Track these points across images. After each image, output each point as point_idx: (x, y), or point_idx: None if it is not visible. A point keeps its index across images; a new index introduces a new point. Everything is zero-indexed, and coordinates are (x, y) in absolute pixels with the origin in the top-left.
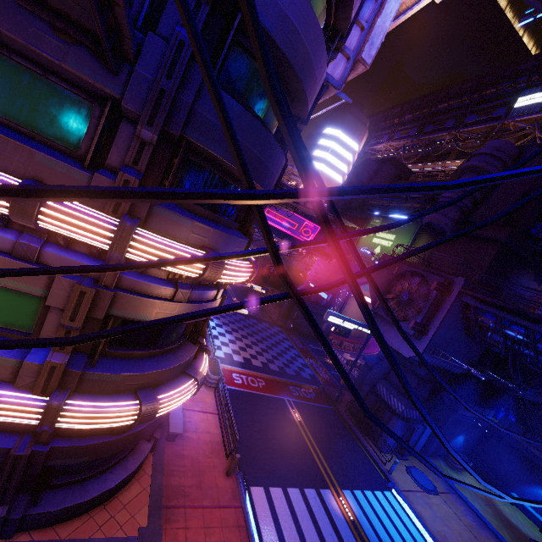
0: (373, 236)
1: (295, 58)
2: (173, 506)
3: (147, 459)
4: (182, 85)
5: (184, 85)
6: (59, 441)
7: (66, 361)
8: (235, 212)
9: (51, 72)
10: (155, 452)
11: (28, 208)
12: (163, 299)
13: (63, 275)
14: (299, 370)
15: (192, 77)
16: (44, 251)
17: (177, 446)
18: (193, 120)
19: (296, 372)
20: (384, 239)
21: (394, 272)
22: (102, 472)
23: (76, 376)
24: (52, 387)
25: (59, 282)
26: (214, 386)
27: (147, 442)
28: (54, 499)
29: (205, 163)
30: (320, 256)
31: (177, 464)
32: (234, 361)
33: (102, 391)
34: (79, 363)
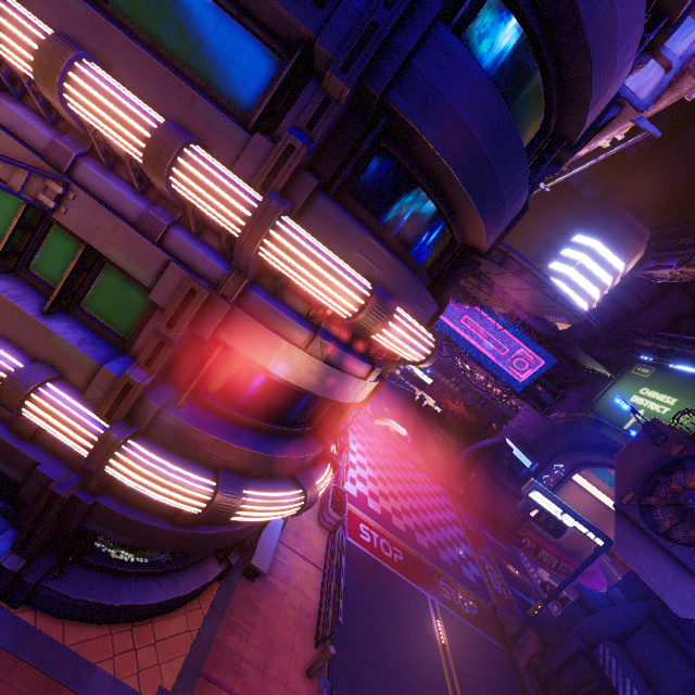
0: (633, 392)
1: (589, 14)
2: (216, 679)
3: (210, 588)
4: (404, 23)
5: (406, 25)
6: (108, 499)
7: (146, 383)
8: (429, 258)
9: (247, 13)
10: (223, 584)
11: (163, 153)
12: (293, 343)
13: (180, 265)
14: (460, 562)
15: (421, 13)
16: (171, 232)
17: (254, 590)
18: (405, 80)
19: (455, 562)
20: (655, 400)
21: (673, 451)
22: (147, 574)
23: (152, 411)
24: (119, 413)
25: (172, 272)
26: (330, 529)
27: (218, 563)
28: (79, 581)
29: (405, 158)
30: (531, 402)
31: (244, 617)
32: (367, 506)
33: (177, 449)
34: (162, 396)
